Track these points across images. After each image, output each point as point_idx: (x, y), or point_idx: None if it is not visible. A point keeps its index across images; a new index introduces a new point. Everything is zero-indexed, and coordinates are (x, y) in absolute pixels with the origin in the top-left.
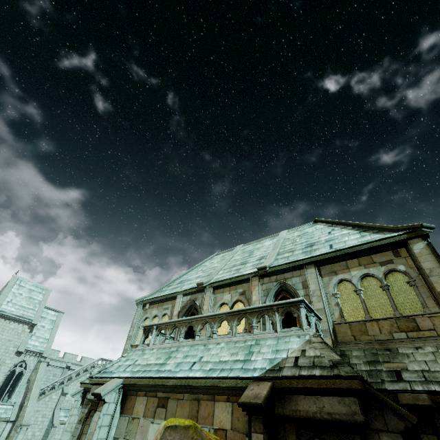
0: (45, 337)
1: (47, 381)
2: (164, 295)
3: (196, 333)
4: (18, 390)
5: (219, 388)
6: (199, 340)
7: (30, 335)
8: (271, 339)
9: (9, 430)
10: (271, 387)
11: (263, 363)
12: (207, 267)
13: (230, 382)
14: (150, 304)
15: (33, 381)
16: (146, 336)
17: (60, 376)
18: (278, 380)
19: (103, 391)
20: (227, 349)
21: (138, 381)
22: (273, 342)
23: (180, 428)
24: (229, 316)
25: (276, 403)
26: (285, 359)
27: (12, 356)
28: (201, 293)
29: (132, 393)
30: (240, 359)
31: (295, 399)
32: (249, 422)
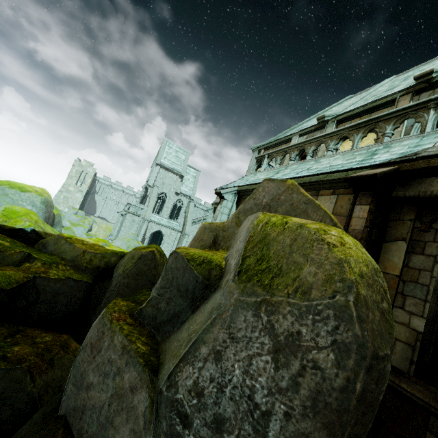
0: (191, 187)
1: (196, 216)
2: (279, 139)
3: (308, 154)
4: (181, 216)
5: (325, 182)
6: (310, 160)
7: (181, 183)
8: (411, 140)
9: (179, 236)
10: (394, 168)
11: (390, 156)
12: (334, 111)
13: (339, 175)
14: (264, 150)
15: (187, 212)
16: (258, 165)
17: (203, 215)
18: (407, 163)
19: (222, 190)
20: (342, 158)
21: (249, 187)
22: (413, 141)
23: (277, 181)
24: (352, 131)
25: (397, 188)
26: (428, 148)
27: (174, 195)
28: (321, 131)
29: (244, 198)
30: (357, 161)
31: (429, 181)
32: (355, 197)
